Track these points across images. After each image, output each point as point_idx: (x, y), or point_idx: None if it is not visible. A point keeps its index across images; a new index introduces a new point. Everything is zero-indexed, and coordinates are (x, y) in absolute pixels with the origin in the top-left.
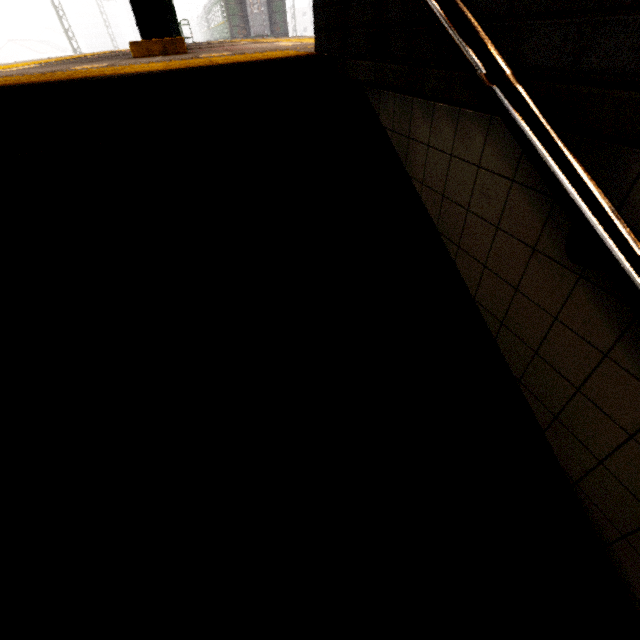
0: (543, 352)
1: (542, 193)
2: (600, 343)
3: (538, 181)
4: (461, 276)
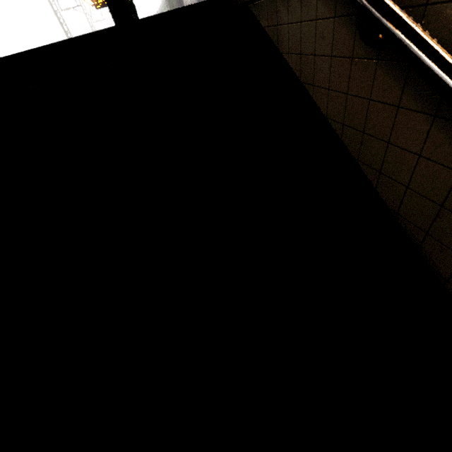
0: (367, 129)
1: (350, 15)
2: (394, 100)
3: (347, 8)
4: (317, 106)
